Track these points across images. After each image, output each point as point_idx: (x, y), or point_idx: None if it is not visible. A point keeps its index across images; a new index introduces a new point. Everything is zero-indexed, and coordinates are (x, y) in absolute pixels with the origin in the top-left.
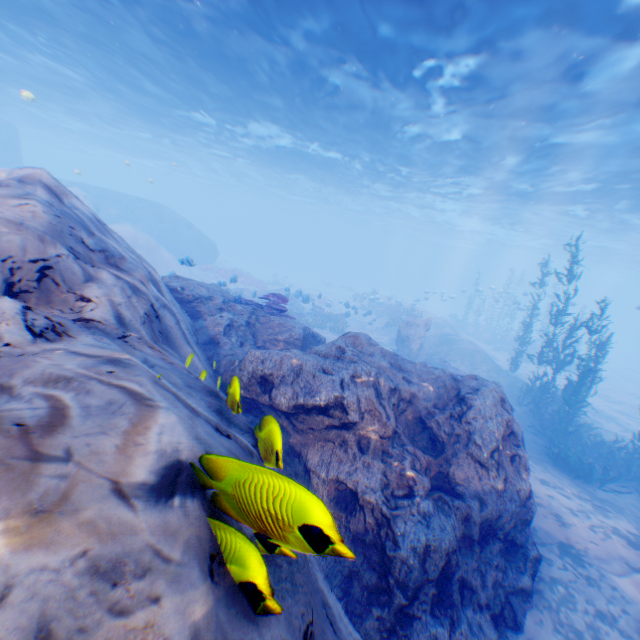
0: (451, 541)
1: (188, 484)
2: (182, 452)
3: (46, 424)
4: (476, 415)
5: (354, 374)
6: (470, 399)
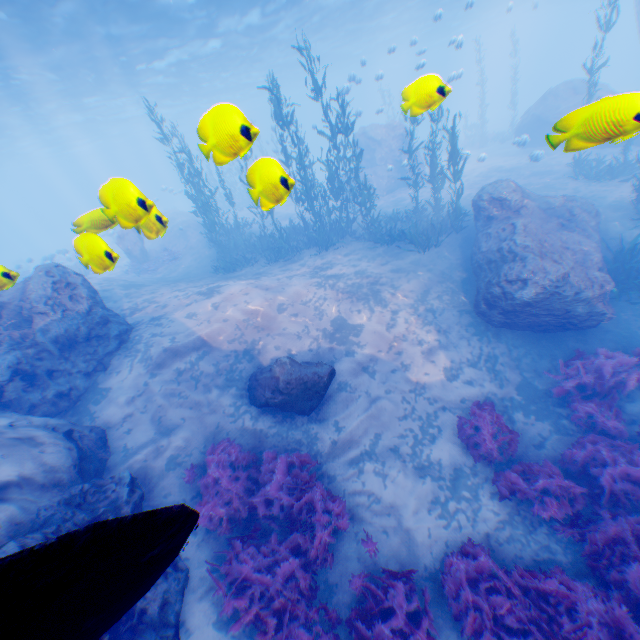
0: (13, 359)
1: None
2: None
3: None
4: (32, 291)
5: None
6: (28, 284)
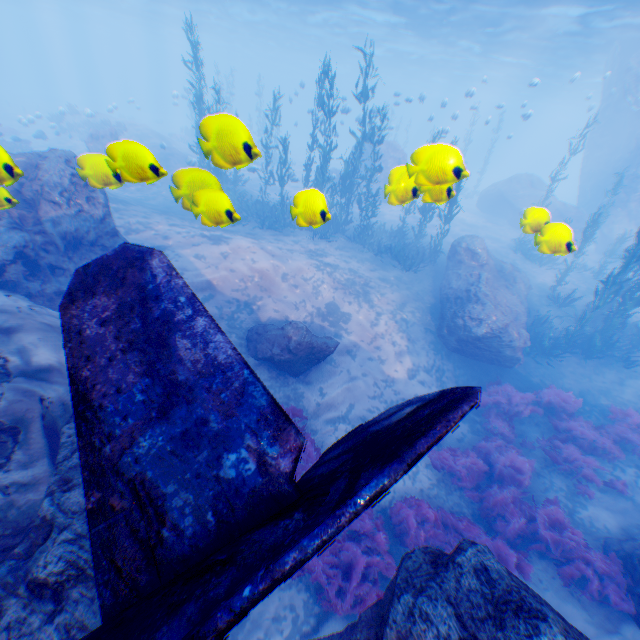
0: (22, 242)
1: None
2: None
3: None
4: (47, 174)
5: None
6: (43, 165)
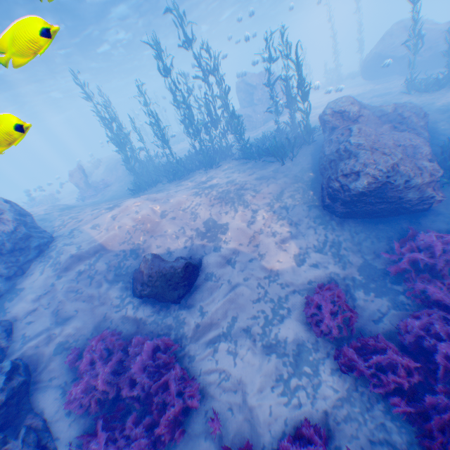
0: None
1: None
2: None
3: None
4: None
5: None
6: None
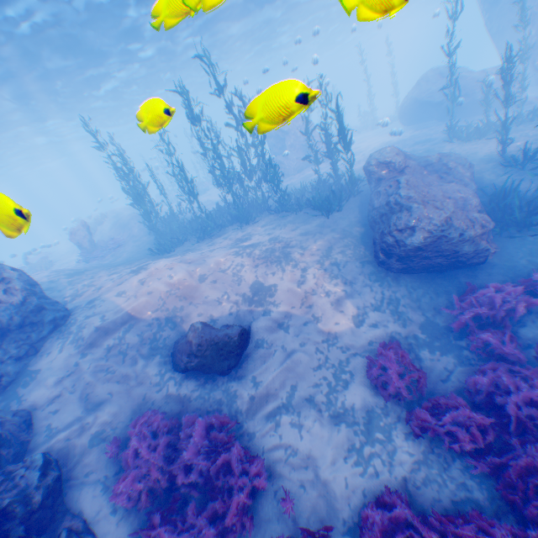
0: None
1: None
2: None
3: None
4: None
5: None
6: None
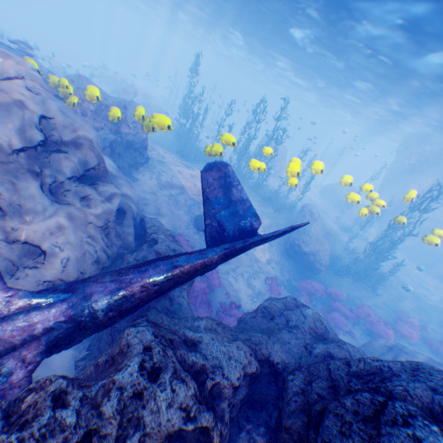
0: (114, 139)
1: (38, 72)
2: (34, 67)
3: (6, 53)
4: (129, 112)
5: (78, 87)
6: (128, 107)
